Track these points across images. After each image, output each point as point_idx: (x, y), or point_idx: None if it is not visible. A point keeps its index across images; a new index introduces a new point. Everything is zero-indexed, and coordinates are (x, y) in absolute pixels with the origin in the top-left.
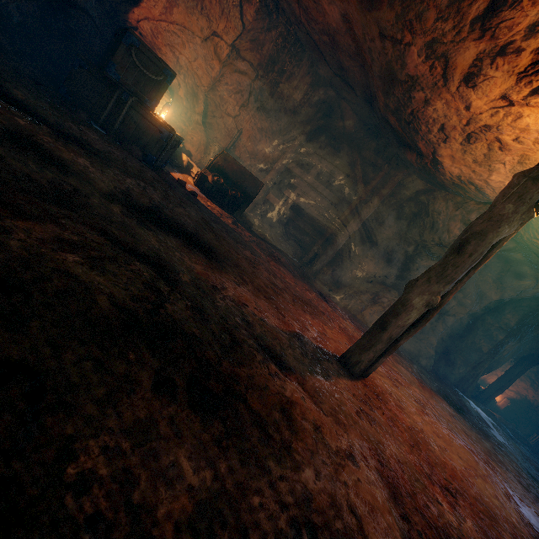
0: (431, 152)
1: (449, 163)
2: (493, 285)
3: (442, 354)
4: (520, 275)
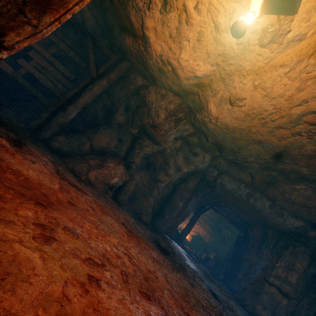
0: (141, 24)
1: (154, 39)
2: (183, 161)
3: (158, 212)
4: (196, 154)
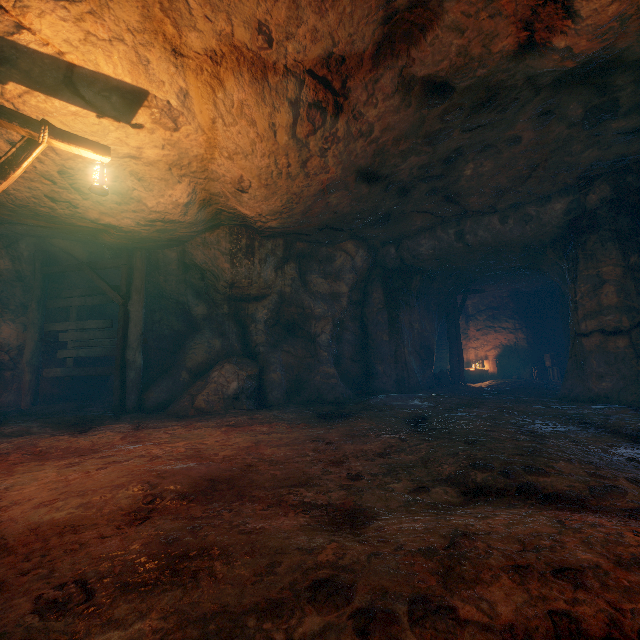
0: (91, 222)
1: (114, 220)
2: (328, 281)
3: (366, 373)
4: (332, 257)
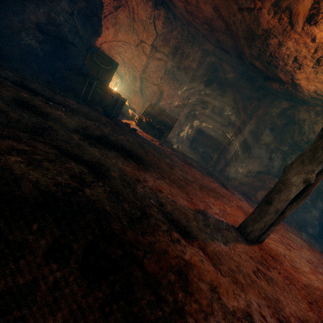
0: (290, 78)
1: (305, 83)
2: None
3: None
4: None
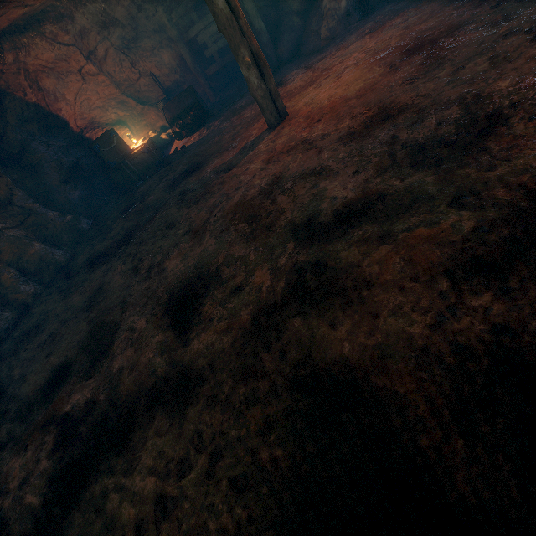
0: None
1: None
2: None
3: None
4: None
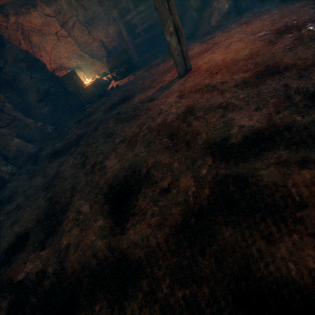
0: None
1: None
2: None
3: None
4: None
